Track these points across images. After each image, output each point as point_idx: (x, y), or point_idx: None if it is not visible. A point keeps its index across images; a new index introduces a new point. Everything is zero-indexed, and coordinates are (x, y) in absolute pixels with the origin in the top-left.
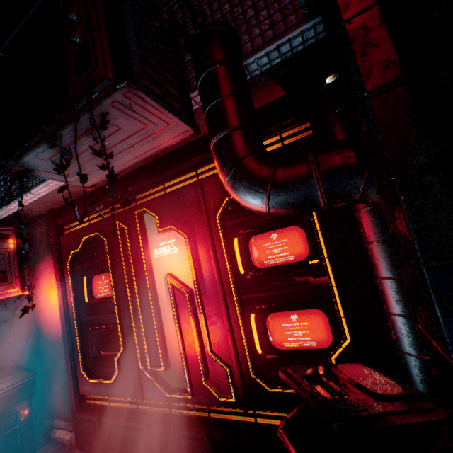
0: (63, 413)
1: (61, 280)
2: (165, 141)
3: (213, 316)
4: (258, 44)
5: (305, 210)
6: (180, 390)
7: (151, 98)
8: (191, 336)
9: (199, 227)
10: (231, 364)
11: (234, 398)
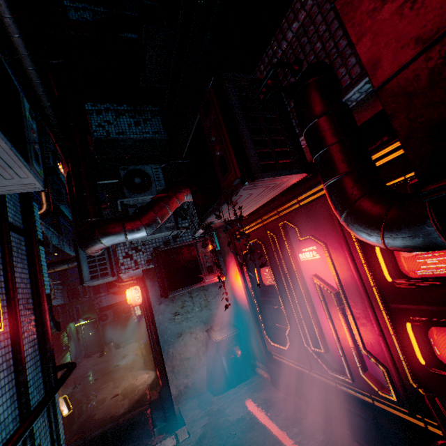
0: (259, 358)
1: (241, 271)
2: (286, 185)
3: (361, 319)
4: (356, 73)
5: (432, 250)
6: (341, 372)
7: (266, 177)
8: (343, 331)
9: (334, 237)
10: (387, 366)
11: (395, 398)
